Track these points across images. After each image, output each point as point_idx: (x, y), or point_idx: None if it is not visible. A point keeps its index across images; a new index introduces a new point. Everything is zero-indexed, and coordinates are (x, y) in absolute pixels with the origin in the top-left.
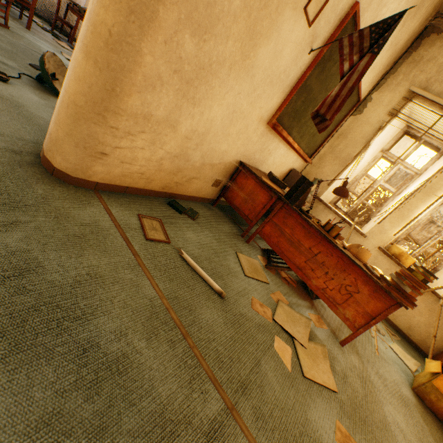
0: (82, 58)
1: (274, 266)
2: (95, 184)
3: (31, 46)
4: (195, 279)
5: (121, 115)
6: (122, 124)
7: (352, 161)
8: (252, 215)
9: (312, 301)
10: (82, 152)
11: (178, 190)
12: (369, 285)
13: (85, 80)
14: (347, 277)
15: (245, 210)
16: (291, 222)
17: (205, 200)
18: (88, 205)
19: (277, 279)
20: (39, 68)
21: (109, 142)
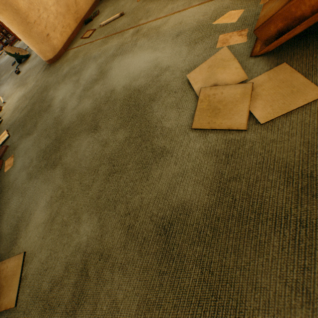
0: (2, 16)
1: None
2: (63, 49)
3: (3, 66)
4: (111, 24)
5: (28, 15)
6: (33, 17)
7: None
8: None
9: None
10: (46, 43)
11: (81, 15)
12: None
13: (12, 20)
14: None
15: None
16: None
17: (96, 3)
18: (69, 54)
19: None
20: (14, 63)
21: (42, 29)
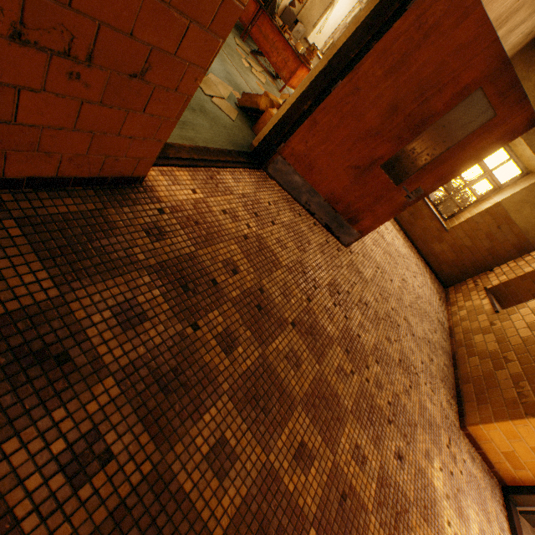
0: None
1: (255, 53)
2: None
3: None
4: None
5: None
6: None
7: (331, 6)
8: (247, 22)
9: (274, 80)
10: None
11: None
12: (293, 56)
13: None
14: (286, 54)
15: (243, 19)
16: (265, 24)
17: None
18: None
19: (256, 61)
20: None
21: None
